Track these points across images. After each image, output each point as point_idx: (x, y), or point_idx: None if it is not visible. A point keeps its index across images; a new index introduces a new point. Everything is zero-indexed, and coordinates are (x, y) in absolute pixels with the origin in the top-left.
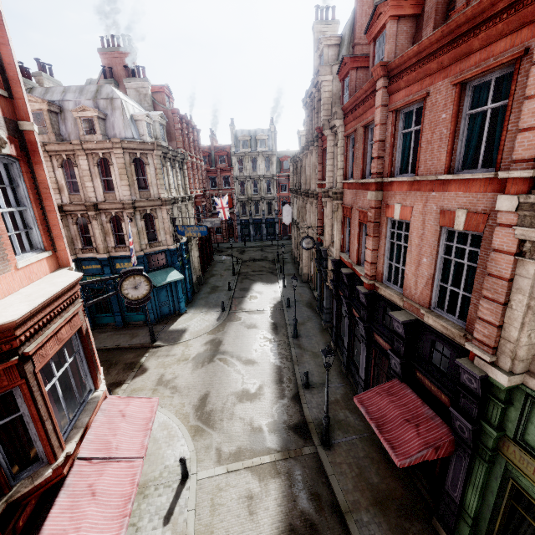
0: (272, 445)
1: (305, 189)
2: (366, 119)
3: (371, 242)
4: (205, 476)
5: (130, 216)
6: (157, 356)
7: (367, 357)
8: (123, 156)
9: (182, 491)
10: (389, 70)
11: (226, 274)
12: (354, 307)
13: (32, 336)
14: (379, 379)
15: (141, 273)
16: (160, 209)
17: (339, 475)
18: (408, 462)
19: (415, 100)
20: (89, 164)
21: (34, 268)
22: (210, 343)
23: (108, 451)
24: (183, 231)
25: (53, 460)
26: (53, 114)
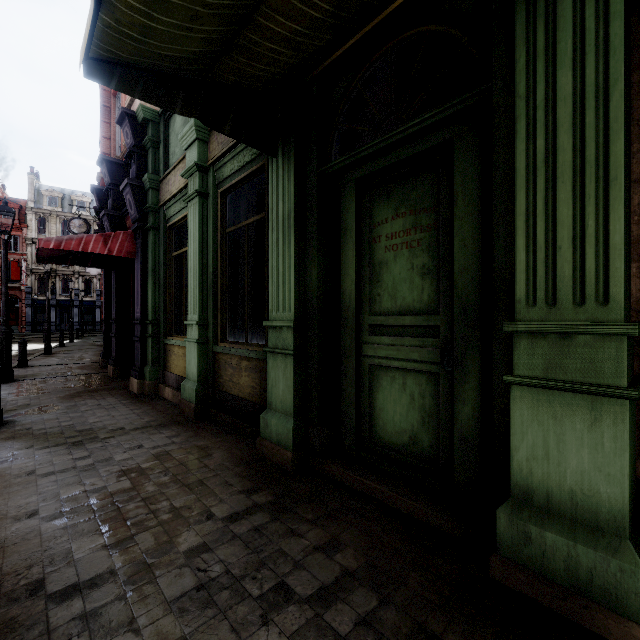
0: None
1: None
2: None
3: (101, 127)
4: None
5: None
6: None
7: (107, 282)
8: None
9: None
10: None
11: None
12: None
13: None
14: None
15: None
16: None
17: (2, 389)
18: (55, 241)
19: None
20: None
21: None
22: None
23: None
24: None
25: None
26: None
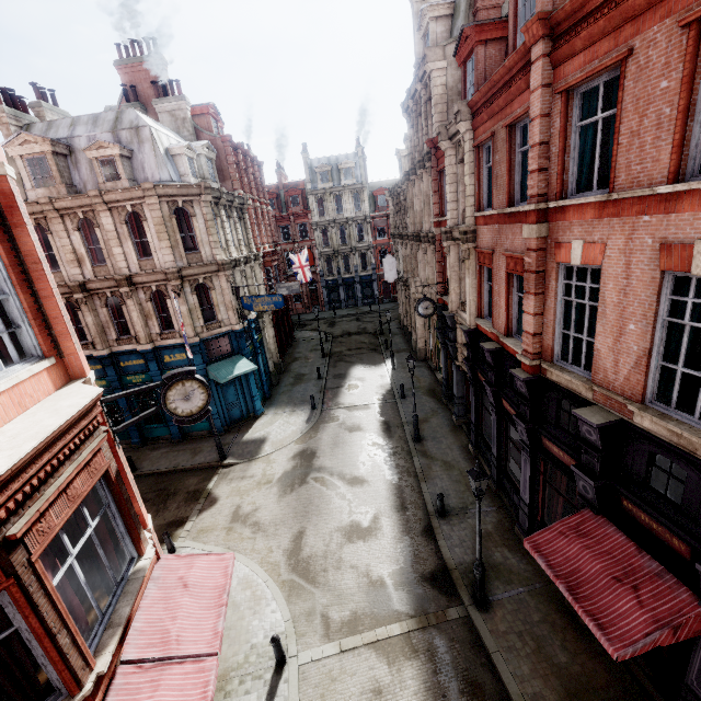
0: (402, 607)
1: (414, 231)
2: (512, 114)
3: (532, 302)
4: (309, 660)
5: (177, 289)
6: (229, 479)
7: (532, 472)
8: (159, 207)
9: (279, 685)
10: (552, 25)
11: (312, 357)
12: (506, 398)
13: (21, 504)
14: (552, 503)
15: (193, 377)
16: (217, 276)
17: (507, 652)
18: (630, 653)
19: (606, 67)
20: (115, 222)
21: (27, 388)
22: (299, 456)
23: (165, 647)
24: (250, 304)
25: (75, 689)
26: (61, 158)
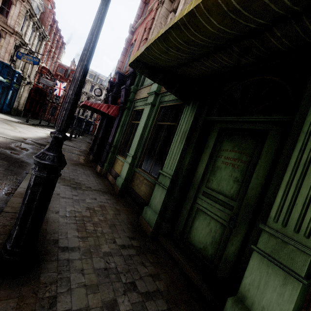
0: (12, 137)
1: None
2: None
3: (121, 57)
4: None
5: None
6: None
7: (101, 120)
8: None
9: None
10: None
11: (42, 122)
12: None
13: None
14: None
15: None
16: (10, 36)
17: None
18: (90, 103)
19: None
20: None
21: None
22: (2, 120)
23: None
24: (21, 56)
25: None
26: None
